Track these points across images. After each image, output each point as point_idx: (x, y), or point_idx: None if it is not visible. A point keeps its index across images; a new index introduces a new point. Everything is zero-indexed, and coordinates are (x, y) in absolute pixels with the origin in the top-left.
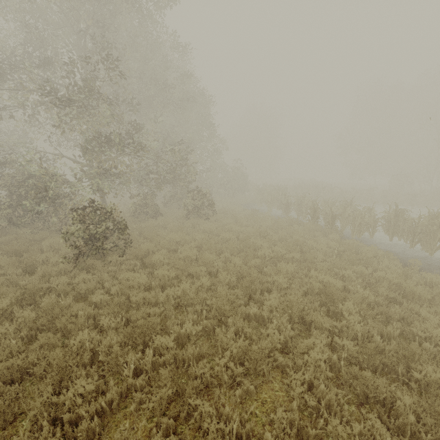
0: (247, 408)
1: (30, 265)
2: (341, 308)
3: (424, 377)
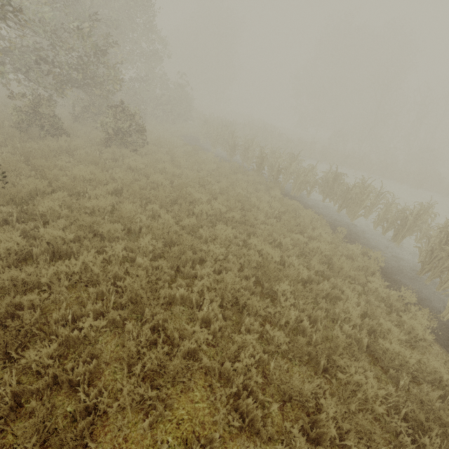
0: (157, 438)
1: None
2: (276, 285)
3: (347, 377)
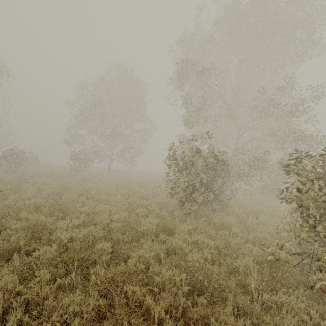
0: None
1: None
2: None
3: None
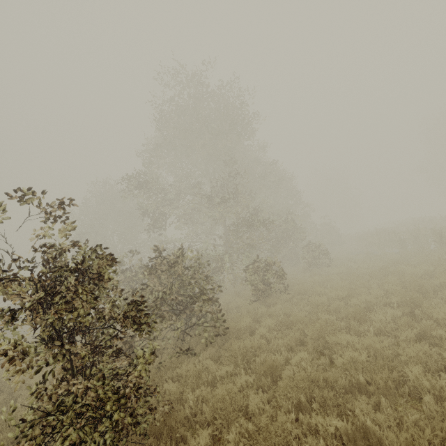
0: None
1: (226, 311)
2: None
3: None
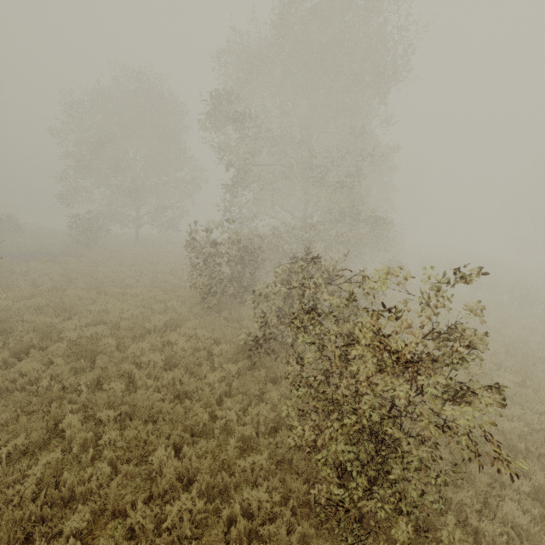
0: None
1: None
2: None
3: None
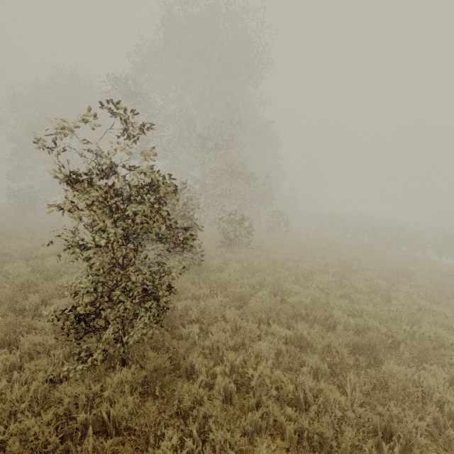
0: None
1: None
2: (412, 281)
3: None
